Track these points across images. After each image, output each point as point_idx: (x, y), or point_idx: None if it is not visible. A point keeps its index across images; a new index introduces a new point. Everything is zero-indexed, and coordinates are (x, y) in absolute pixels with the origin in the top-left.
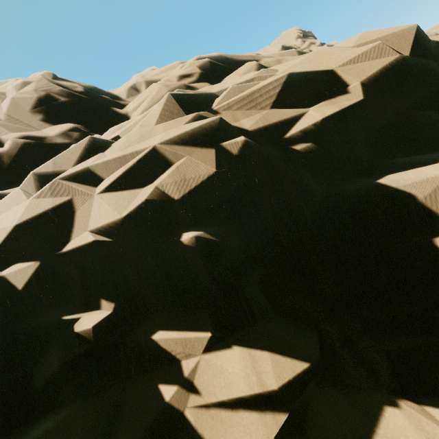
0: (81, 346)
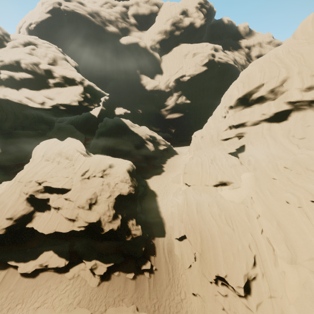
0: None
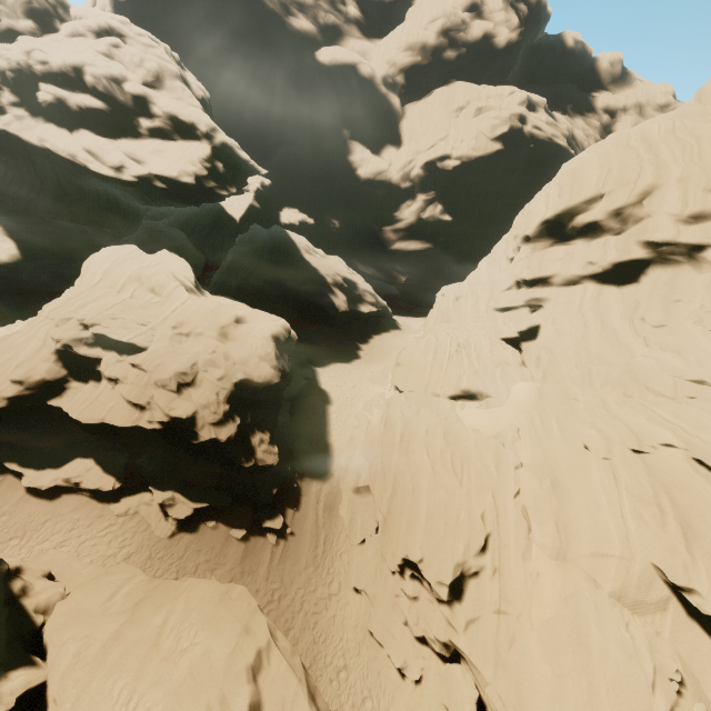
0: None
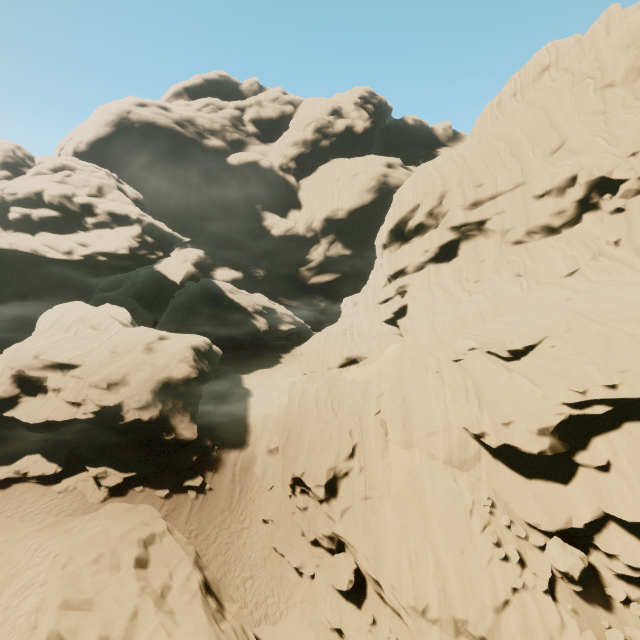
0: None
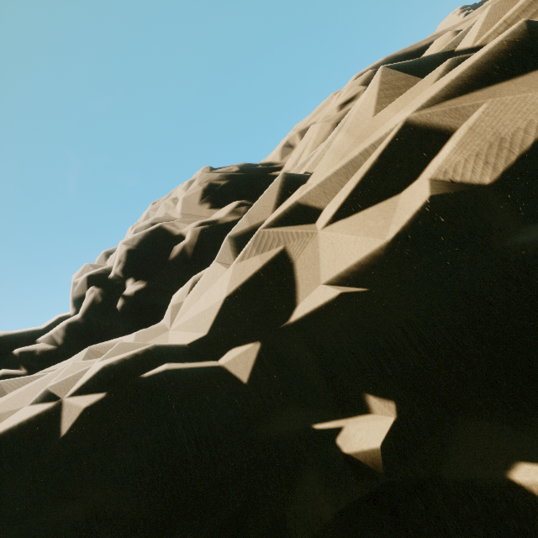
0: (361, 482)
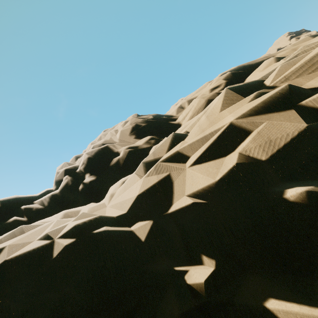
0: (194, 299)
